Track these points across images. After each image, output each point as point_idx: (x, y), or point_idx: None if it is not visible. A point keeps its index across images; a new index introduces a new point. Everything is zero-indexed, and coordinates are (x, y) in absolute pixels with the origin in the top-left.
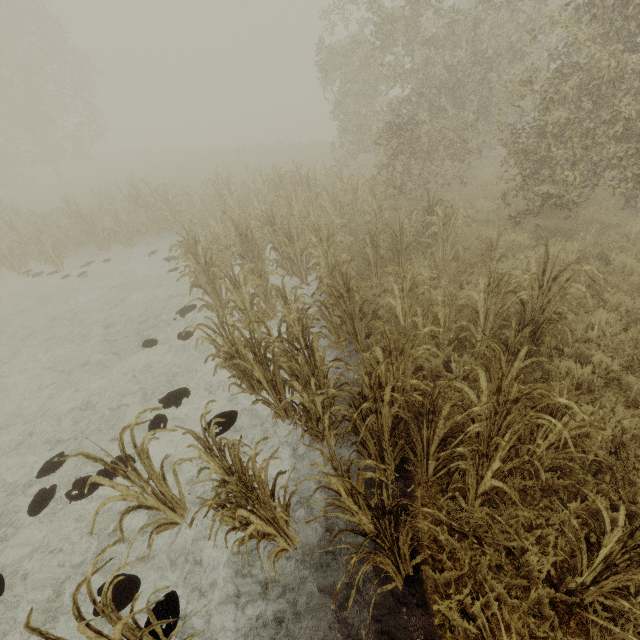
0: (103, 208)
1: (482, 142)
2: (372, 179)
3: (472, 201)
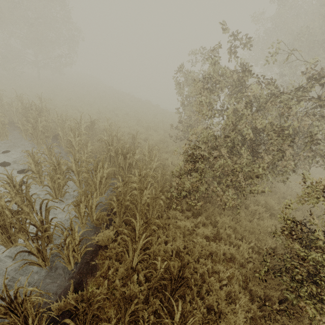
0: (12, 105)
1: (262, 191)
2: (171, 173)
3: (239, 229)
